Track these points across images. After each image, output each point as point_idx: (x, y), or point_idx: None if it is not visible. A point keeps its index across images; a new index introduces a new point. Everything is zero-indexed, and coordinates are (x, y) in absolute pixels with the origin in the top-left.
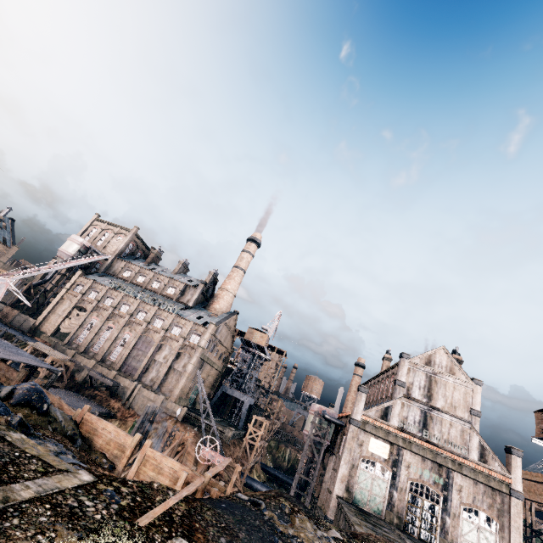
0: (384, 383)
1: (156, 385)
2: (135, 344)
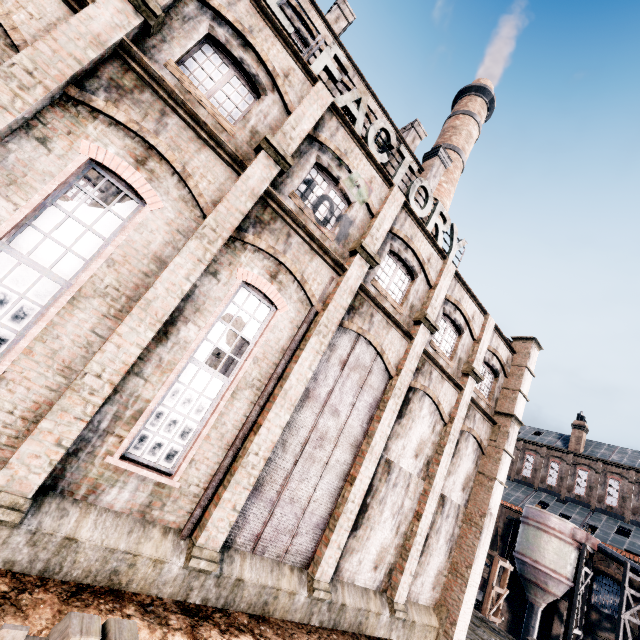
0: (634, 489)
1: (405, 586)
2: (307, 370)
